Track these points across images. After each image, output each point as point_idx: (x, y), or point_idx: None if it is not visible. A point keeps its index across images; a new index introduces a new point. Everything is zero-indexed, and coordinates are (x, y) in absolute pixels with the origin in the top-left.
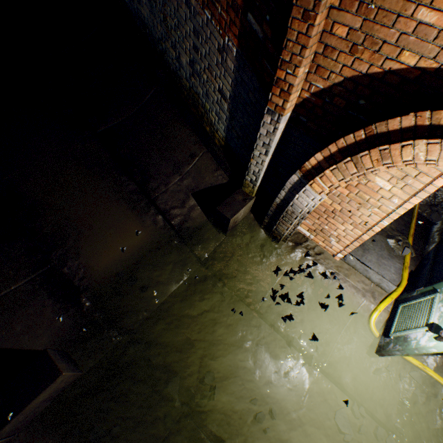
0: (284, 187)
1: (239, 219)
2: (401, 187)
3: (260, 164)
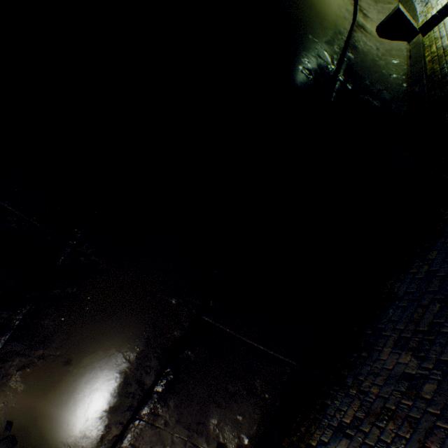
0: None
1: None
2: None
3: None
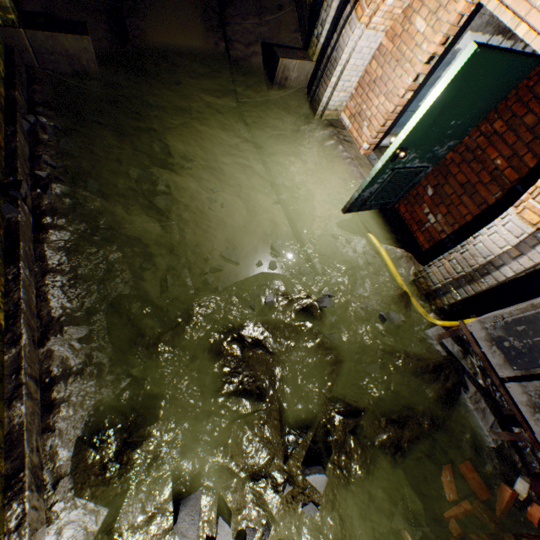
0: (337, 29)
1: (292, 81)
2: (433, 26)
3: (329, 7)
